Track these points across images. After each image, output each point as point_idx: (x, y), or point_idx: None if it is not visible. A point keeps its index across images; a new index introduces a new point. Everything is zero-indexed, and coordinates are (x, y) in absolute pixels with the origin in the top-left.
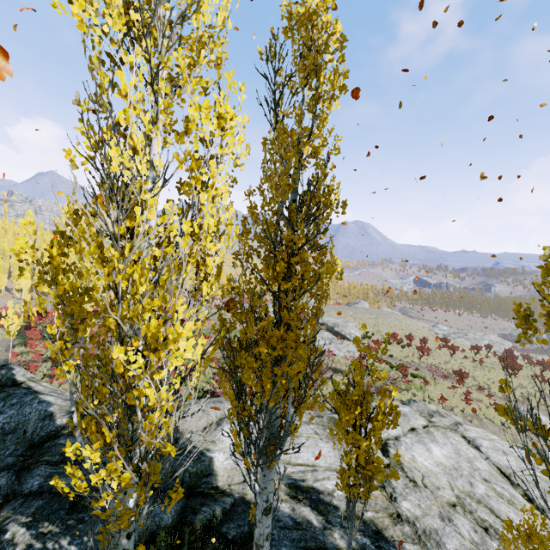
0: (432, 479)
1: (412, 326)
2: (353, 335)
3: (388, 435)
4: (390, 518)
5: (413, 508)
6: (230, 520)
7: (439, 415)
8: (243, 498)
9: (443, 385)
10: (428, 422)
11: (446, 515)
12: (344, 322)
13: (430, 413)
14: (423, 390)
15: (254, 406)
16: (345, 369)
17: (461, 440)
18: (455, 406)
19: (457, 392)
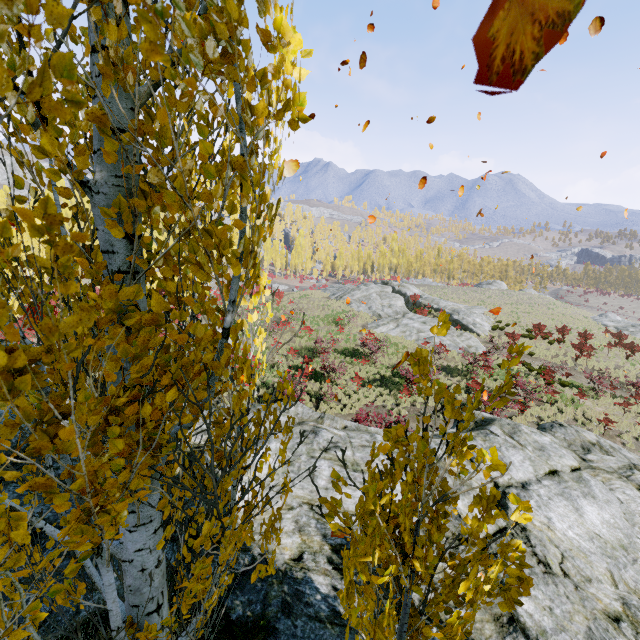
0: (580, 562)
1: (569, 314)
2: (478, 325)
3: (509, 479)
4: (495, 624)
5: (539, 613)
6: (240, 589)
7: (600, 450)
8: (265, 559)
9: (607, 399)
10: (580, 460)
11: (600, 636)
12: (467, 308)
13: (586, 446)
14: (575, 405)
15: (314, 420)
16: (462, 369)
17: (637, 495)
18: (626, 430)
19: (630, 410)
